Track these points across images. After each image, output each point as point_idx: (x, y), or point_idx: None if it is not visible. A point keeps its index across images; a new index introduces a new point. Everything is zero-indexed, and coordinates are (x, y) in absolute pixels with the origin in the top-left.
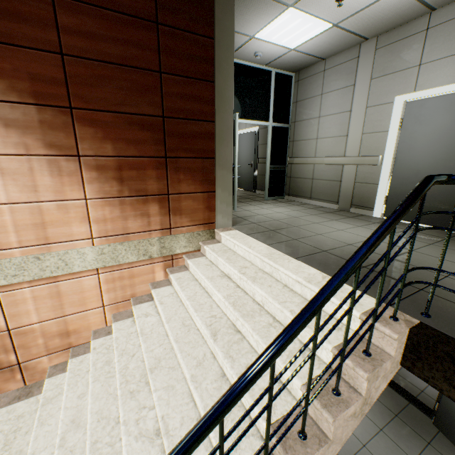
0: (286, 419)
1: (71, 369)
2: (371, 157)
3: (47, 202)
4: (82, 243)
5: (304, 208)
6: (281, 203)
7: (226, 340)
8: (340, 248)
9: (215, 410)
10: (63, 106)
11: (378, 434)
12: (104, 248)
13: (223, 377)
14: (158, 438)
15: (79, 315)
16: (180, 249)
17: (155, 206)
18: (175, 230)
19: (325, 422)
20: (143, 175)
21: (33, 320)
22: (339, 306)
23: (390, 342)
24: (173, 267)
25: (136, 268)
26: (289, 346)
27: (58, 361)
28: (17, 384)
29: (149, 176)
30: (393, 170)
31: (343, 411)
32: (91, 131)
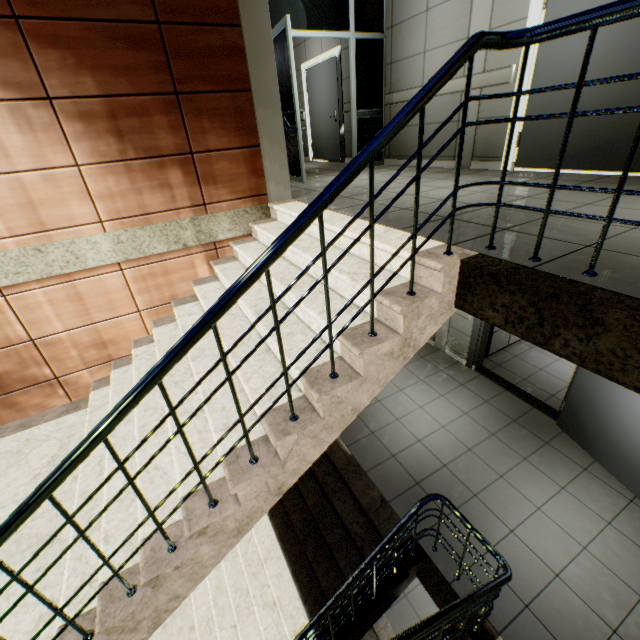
0: (304, 350)
1: (115, 378)
2: (501, 71)
3: (27, 173)
4: (90, 229)
5: (406, 172)
6: (375, 170)
7: (271, 316)
8: (428, 204)
9: (204, 316)
10: (3, 15)
11: (488, 439)
12: (121, 235)
13: (268, 352)
14: (204, 413)
15: (111, 322)
16: (224, 235)
17: (176, 173)
18: (213, 208)
19: (357, 362)
20: (149, 126)
21: (58, 329)
22: (352, 219)
23: (438, 277)
24: (218, 260)
25: (169, 262)
26: (335, 307)
27: (102, 376)
28: (62, 401)
29: (158, 126)
30: (531, 87)
31: (373, 347)
32: (56, 57)
